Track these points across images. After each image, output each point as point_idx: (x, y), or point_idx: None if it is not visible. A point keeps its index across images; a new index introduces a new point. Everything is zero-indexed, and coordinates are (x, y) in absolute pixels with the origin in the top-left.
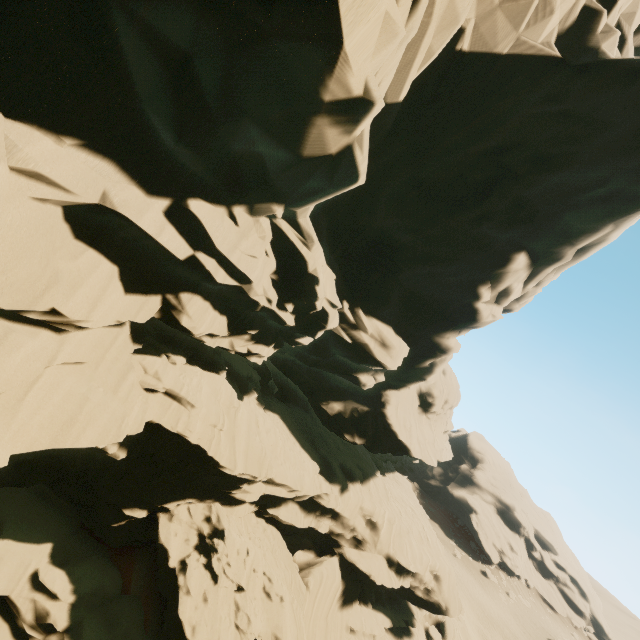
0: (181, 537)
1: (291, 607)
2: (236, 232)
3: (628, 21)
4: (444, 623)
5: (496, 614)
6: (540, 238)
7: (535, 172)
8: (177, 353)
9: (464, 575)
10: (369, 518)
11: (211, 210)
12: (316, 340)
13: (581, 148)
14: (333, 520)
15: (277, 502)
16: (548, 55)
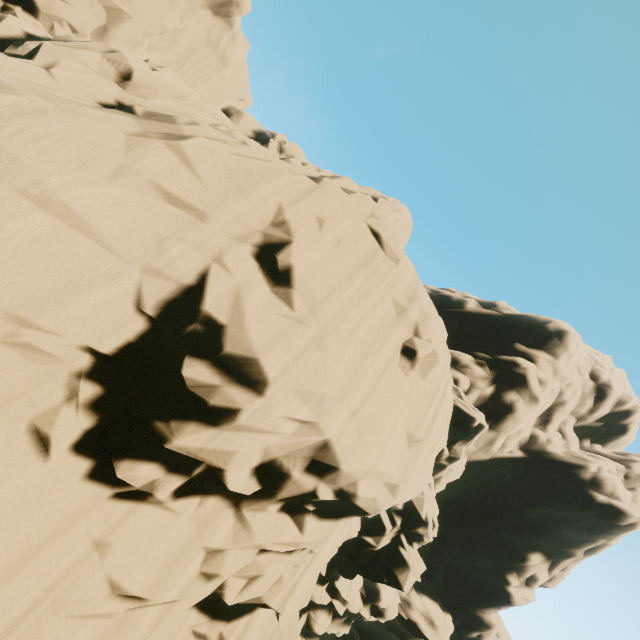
0: None
1: None
2: (349, 580)
3: (566, 425)
4: None
5: None
6: (548, 541)
7: (528, 506)
8: None
9: None
10: None
11: (342, 580)
12: None
13: (554, 499)
14: None
15: None
16: (516, 456)
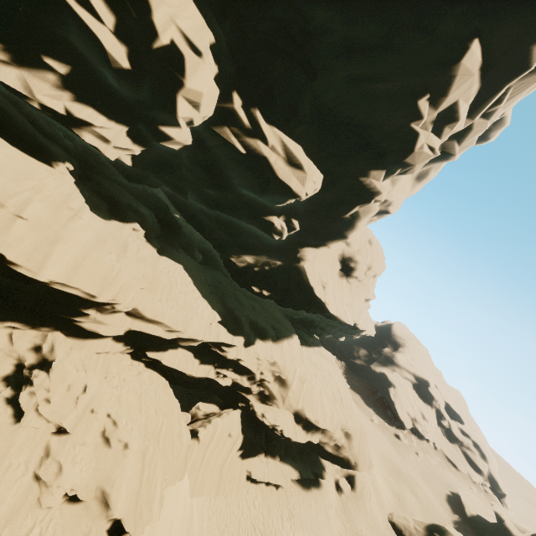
0: None
1: (140, 456)
2: None
3: None
4: (354, 476)
5: (405, 470)
6: (502, 20)
7: None
8: None
9: (379, 437)
10: (278, 375)
11: None
12: (209, 162)
13: None
14: (237, 374)
15: (161, 346)
16: None
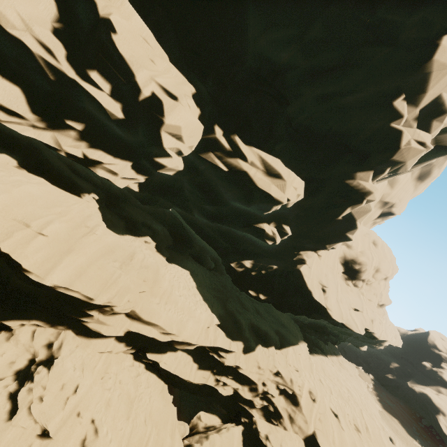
0: (7, 358)
1: None
2: None
3: None
4: None
5: None
6: None
7: None
8: (4, 152)
9: None
10: (282, 388)
11: None
12: (203, 183)
13: None
14: (238, 383)
15: (161, 348)
16: None
